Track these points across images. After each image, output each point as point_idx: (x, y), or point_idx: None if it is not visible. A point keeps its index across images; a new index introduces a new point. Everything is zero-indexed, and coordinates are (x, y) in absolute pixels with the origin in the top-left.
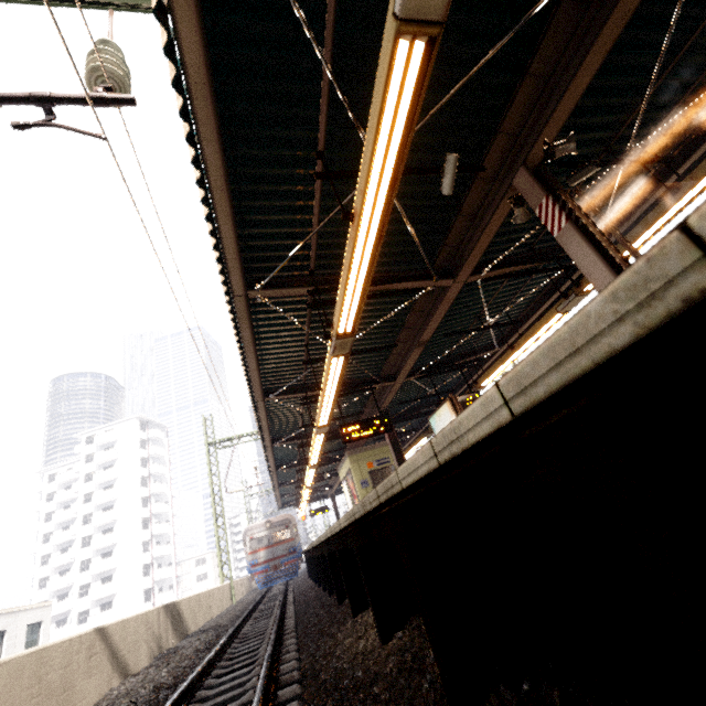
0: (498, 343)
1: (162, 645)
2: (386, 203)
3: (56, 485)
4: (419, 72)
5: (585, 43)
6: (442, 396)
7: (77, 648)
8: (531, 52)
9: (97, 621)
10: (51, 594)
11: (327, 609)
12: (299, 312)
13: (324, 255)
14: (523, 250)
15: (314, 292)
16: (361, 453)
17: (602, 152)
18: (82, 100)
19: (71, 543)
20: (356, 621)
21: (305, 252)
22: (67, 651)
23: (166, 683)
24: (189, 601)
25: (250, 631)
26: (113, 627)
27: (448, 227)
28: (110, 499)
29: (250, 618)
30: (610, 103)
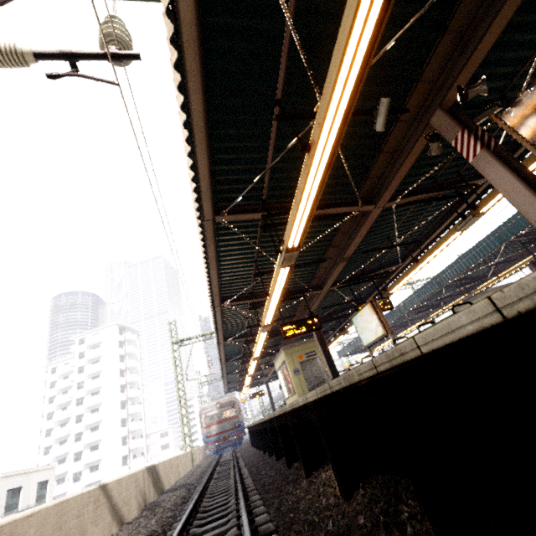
0: (400, 259)
1: (146, 500)
2: (337, 135)
3: (57, 376)
4: (377, 16)
5: (497, 1)
6: (355, 303)
7: (87, 501)
8: (451, 11)
9: (87, 480)
10: (53, 459)
11: (277, 471)
12: (251, 234)
13: (274, 187)
14: (427, 182)
15: (267, 216)
16: (293, 348)
17: (498, 98)
18: (99, 56)
19: (67, 420)
20: (311, 481)
21: (259, 184)
22: (80, 504)
23: (156, 531)
24: (164, 464)
25: (215, 489)
26: (111, 484)
27: (372, 163)
28: (97, 386)
29: (212, 478)
30: (508, 56)
